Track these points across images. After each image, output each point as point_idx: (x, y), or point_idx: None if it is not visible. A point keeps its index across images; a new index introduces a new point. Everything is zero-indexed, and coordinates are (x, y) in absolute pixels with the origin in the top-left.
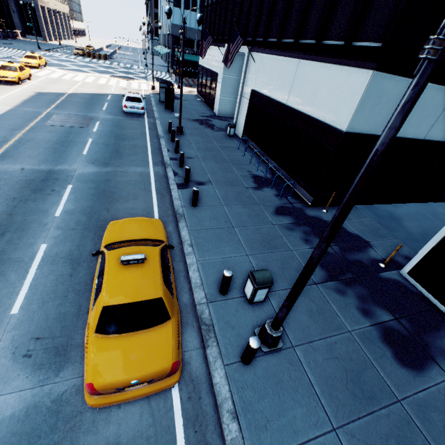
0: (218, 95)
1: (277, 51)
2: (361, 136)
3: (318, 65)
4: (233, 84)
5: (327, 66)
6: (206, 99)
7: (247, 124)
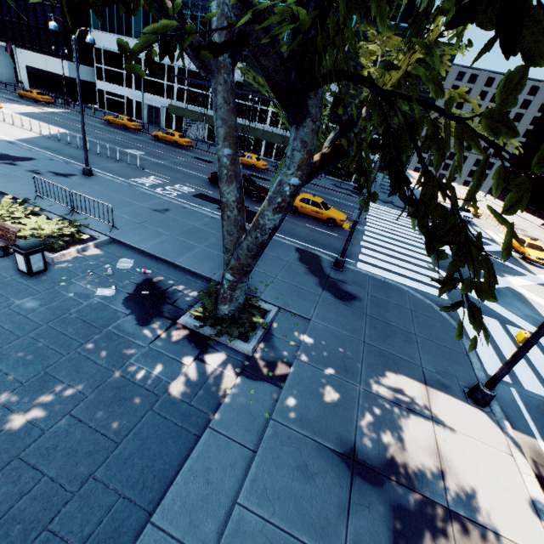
0: None
1: (33, 51)
2: (75, 79)
3: (53, 58)
4: (5, 62)
5: (56, 59)
6: None
7: (30, 82)
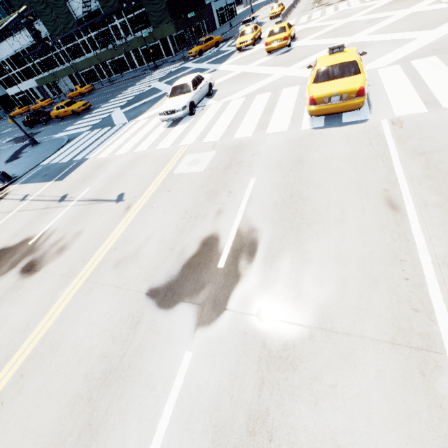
0: None
1: None
2: None
3: None
4: None
5: None
6: None
7: None
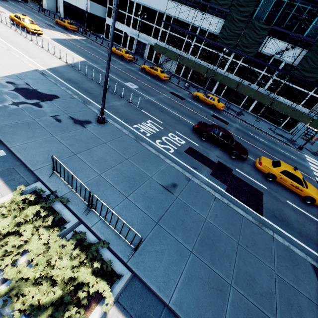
0: (45, 0)
1: None
2: (93, 14)
3: None
4: None
5: None
6: (34, 1)
7: (64, 12)
